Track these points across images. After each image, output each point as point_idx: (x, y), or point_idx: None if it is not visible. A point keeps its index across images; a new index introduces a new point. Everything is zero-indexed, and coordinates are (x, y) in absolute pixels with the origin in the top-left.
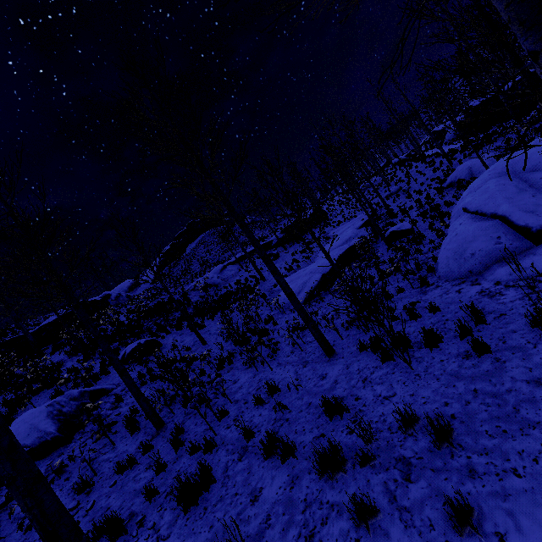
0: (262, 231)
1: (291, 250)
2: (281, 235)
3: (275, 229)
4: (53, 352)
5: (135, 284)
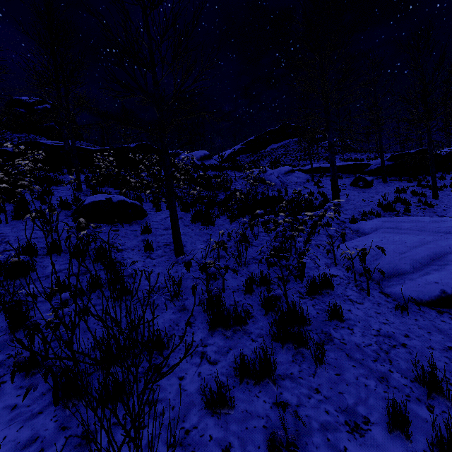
0: (356, 154)
1: (394, 185)
2: (387, 161)
3: (377, 156)
4: (85, 172)
5: (207, 157)
